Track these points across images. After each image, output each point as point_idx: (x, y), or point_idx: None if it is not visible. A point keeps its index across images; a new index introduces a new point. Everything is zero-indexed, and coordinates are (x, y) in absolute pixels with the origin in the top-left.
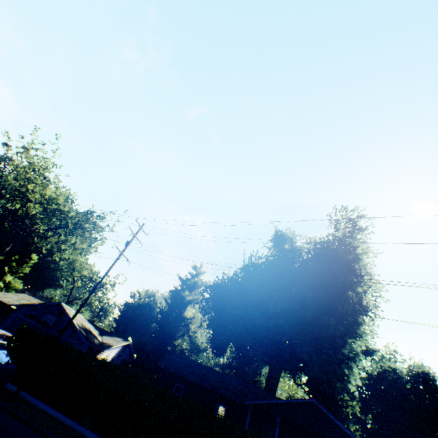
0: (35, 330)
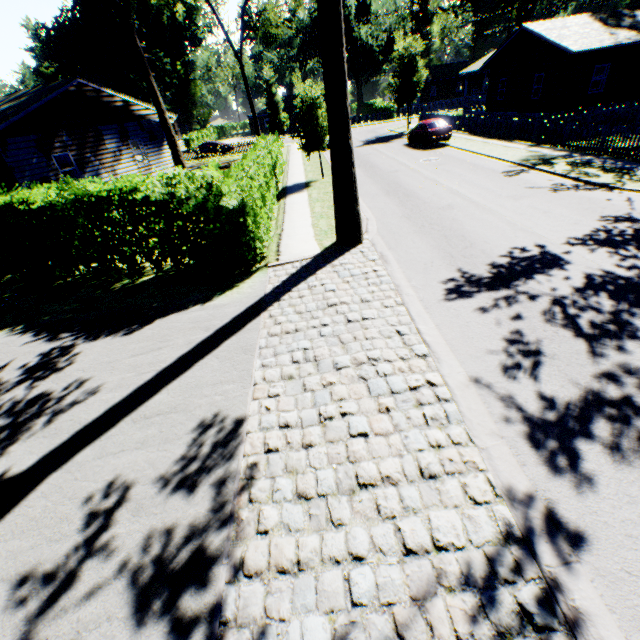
0: None
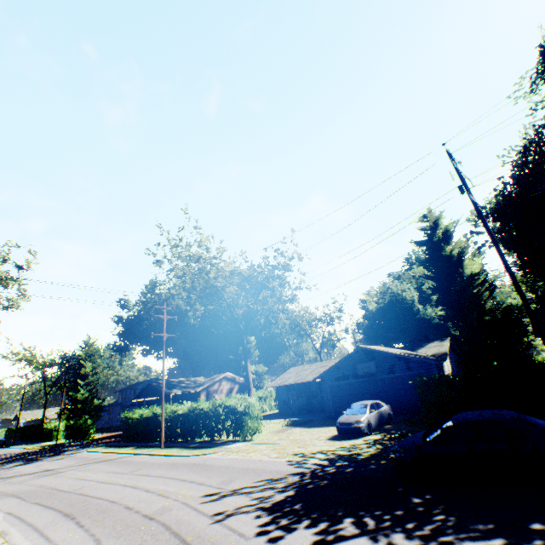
0: (442, 375)
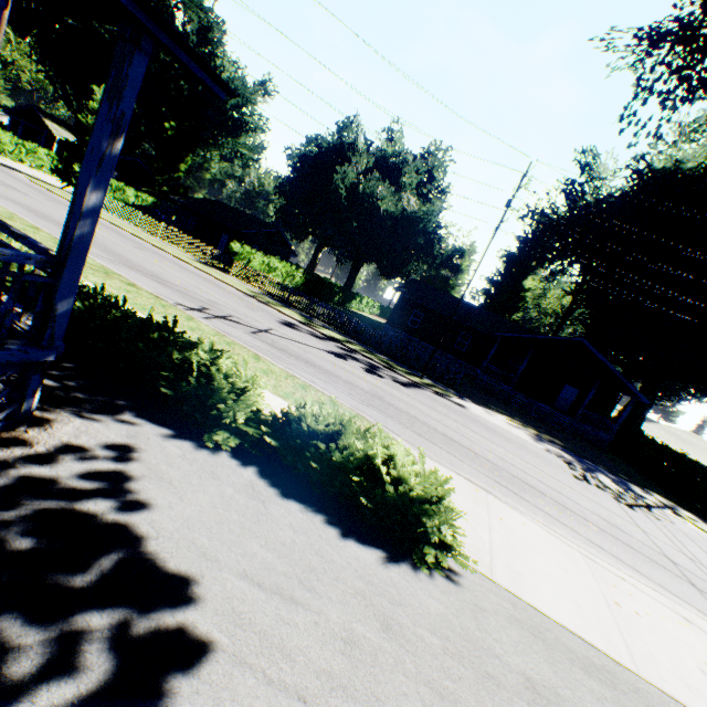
0: None
